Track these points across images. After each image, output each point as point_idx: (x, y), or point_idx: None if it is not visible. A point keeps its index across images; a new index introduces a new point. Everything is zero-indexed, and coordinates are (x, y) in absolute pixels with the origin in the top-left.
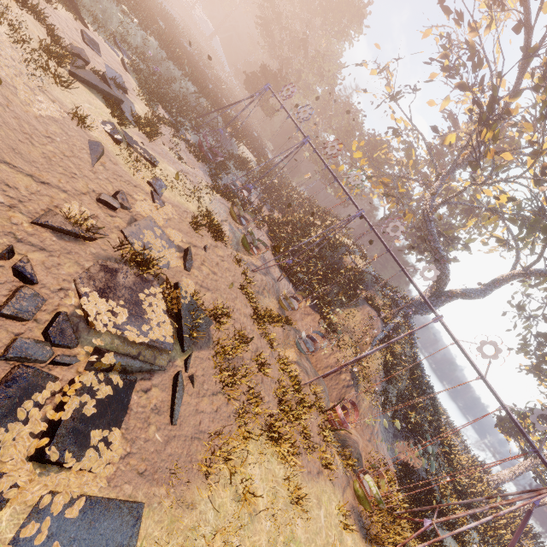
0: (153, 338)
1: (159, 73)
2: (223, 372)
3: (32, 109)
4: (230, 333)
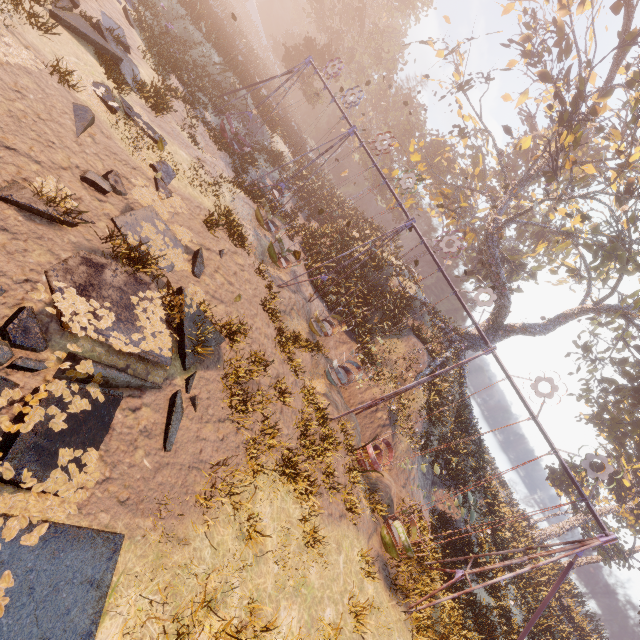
0: (146, 349)
1: (174, 33)
2: (233, 396)
3: None
4: (245, 354)
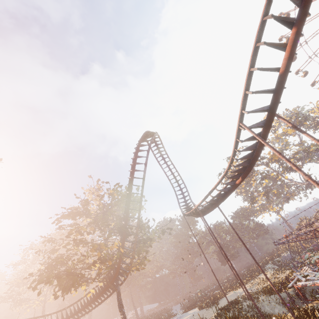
0: None
1: None
2: None
3: None
4: None
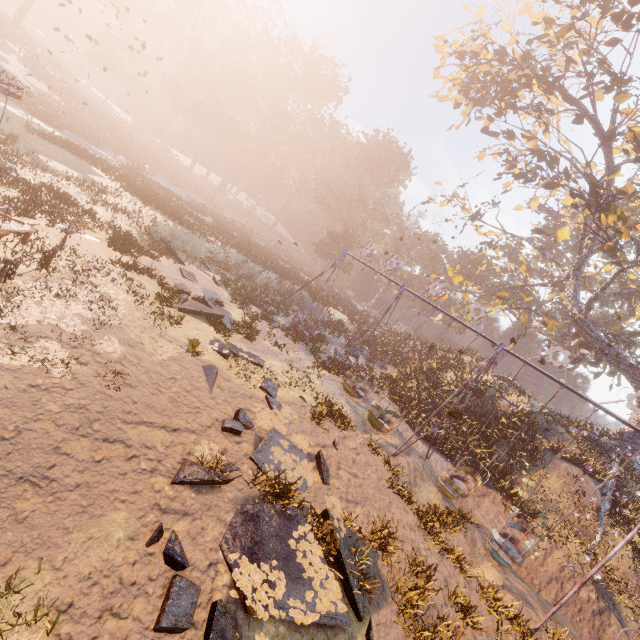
0: (322, 610)
1: (242, 274)
2: None
3: (156, 357)
4: (403, 565)
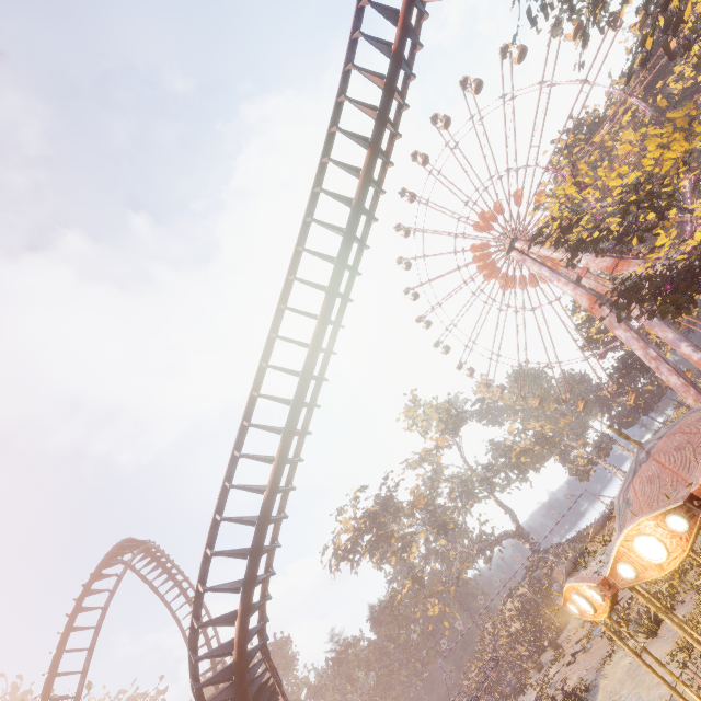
0: None
1: None
2: None
3: None
4: None
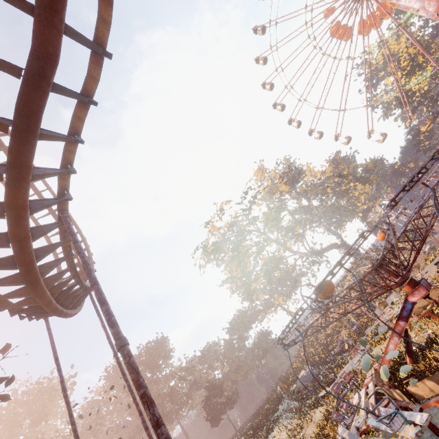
0: None
1: None
2: None
3: None
4: None
